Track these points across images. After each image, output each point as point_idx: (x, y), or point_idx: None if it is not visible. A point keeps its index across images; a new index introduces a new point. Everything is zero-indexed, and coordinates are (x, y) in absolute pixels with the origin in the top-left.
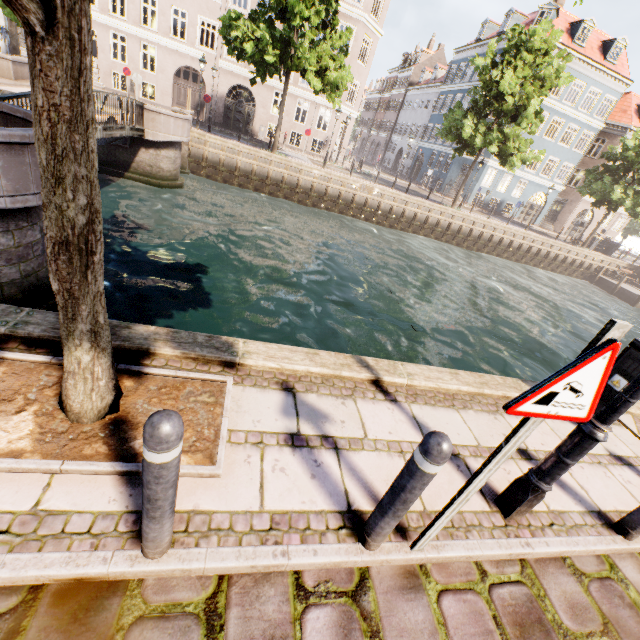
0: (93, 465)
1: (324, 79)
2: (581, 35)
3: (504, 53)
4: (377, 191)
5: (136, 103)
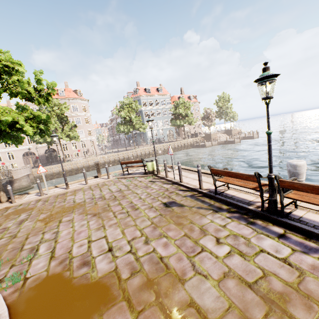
0: (6, 202)
1: (70, 137)
2: (148, 91)
3: (120, 108)
4: (106, 156)
5: (8, 170)
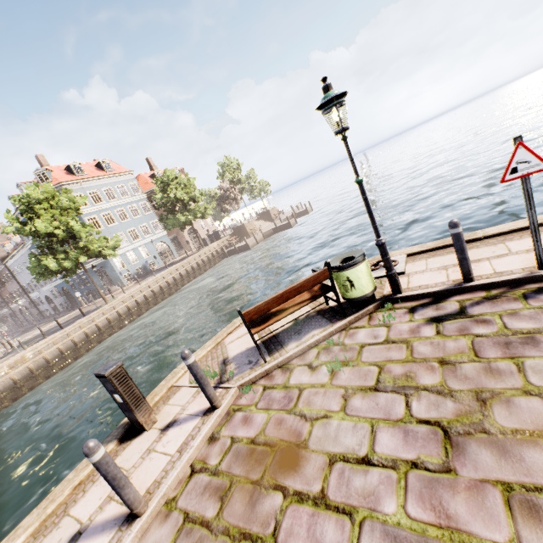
0: None
1: None
2: (78, 171)
3: (23, 214)
4: (30, 354)
5: None
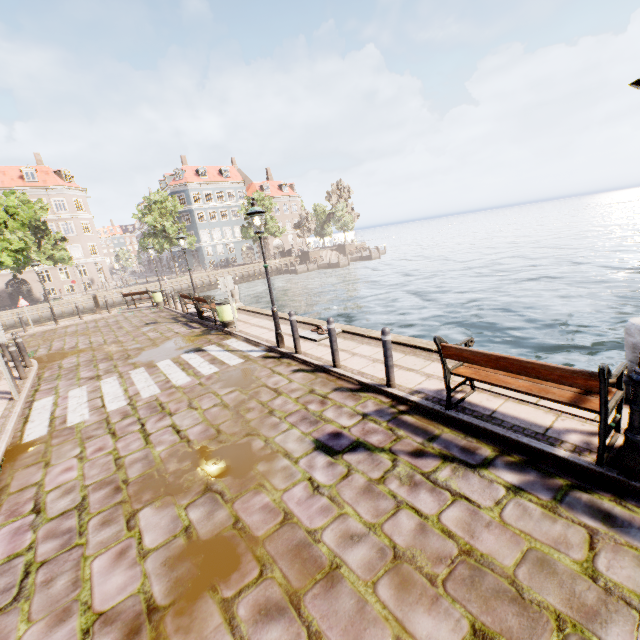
0: None
1: (55, 259)
2: (203, 174)
3: (145, 209)
4: (125, 291)
5: None
